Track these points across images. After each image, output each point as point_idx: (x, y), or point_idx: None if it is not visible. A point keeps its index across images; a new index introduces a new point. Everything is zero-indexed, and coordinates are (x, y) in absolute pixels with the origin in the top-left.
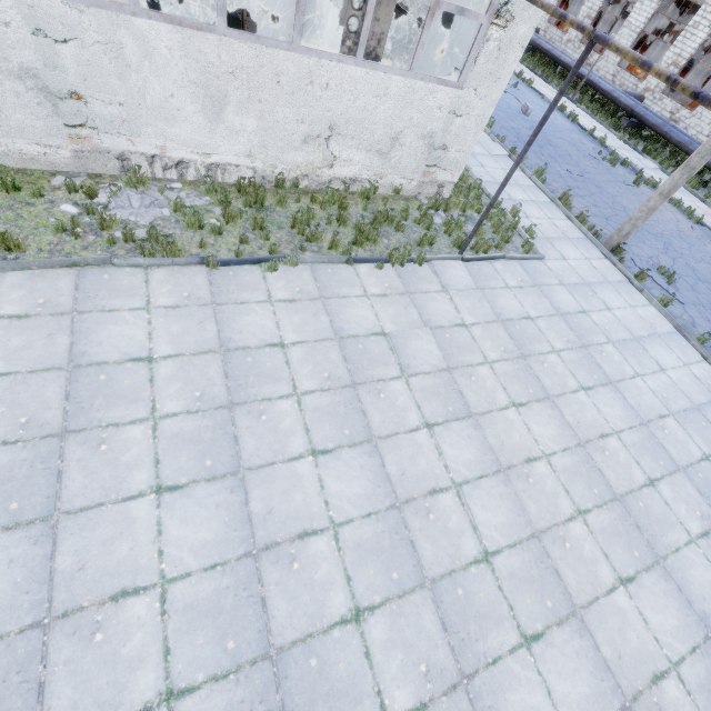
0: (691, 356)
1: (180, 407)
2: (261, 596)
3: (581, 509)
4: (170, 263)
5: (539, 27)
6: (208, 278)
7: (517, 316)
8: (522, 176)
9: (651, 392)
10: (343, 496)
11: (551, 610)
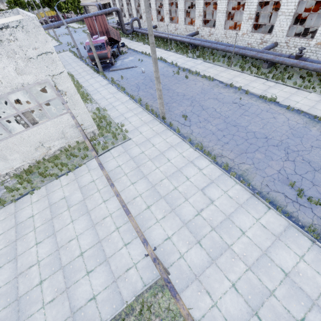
0: (185, 148)
1: (3, 246)
2: (17, 286)
3: (118, 227)
4: (4, 206)
5: (156, 24)
6: (14, 205)
7: (114, 167)
8: (133, 105)
9: (160, 172)
10: (43, 252)
11: (98, 262)
